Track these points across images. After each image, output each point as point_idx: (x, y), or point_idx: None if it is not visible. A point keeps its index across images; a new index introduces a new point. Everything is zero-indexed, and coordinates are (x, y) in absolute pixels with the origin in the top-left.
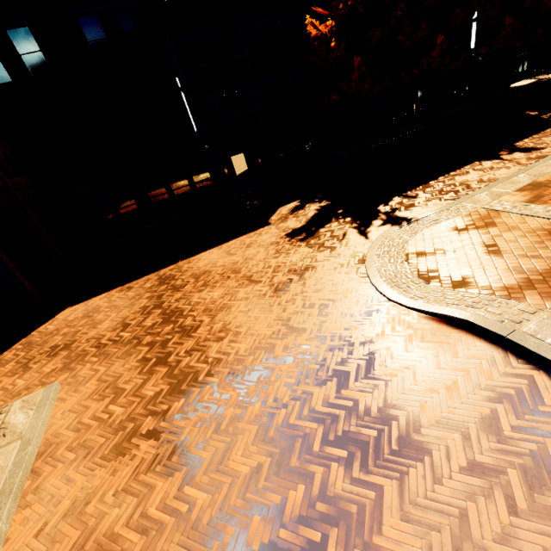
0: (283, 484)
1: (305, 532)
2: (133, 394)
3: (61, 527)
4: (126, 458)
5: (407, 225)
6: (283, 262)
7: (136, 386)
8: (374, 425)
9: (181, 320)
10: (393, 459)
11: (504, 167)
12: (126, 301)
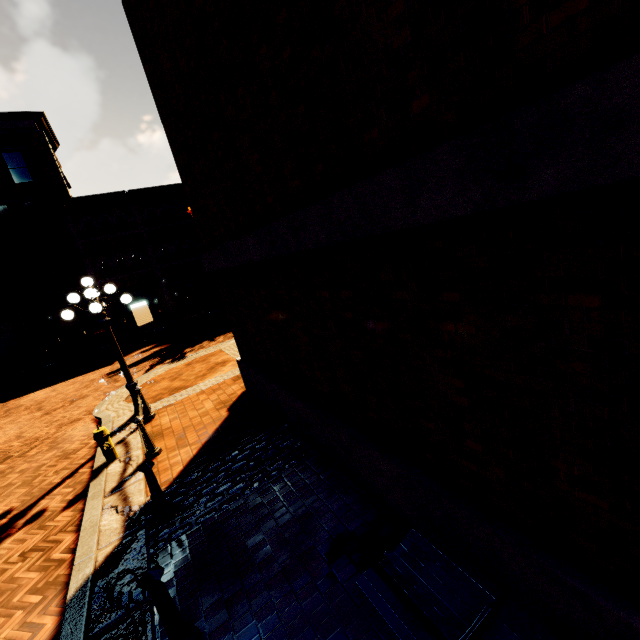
0: None
1: None
2: None
3: None
4: None
5: (176, 362)
6: (77, 394)
7: None
8: None
9: None
10: None
11: None
12: None
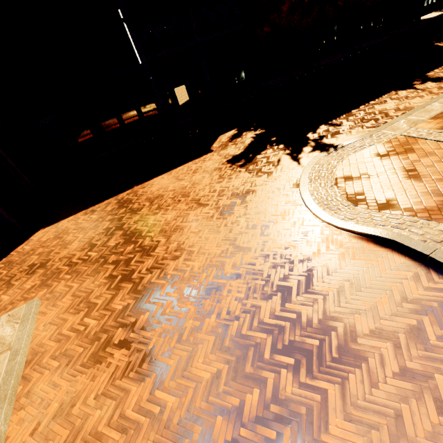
0: (240, 388)
1: (262, 431)
2: (104, 308)
3: (52, 426)
4: (102, 365)
5: (334, 151)
6: (226, 186)
7: (106, 300)
8: (316, 335)
9: (140, 241)
10: (335, 365)
11: (417, 96)
12: (91, 223)
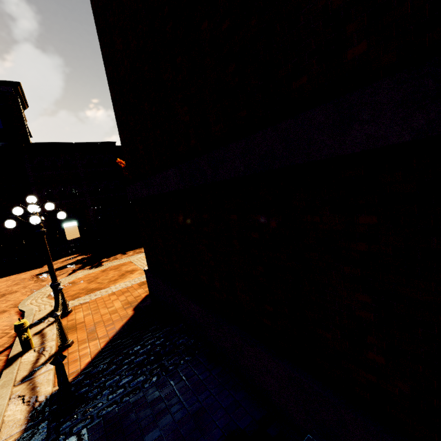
0: None
1: None
2: None
3: None
4: None
5: (94, 268)
6: (8, 289)
7: None
8: None
9: None
10: None
11: None
12: None
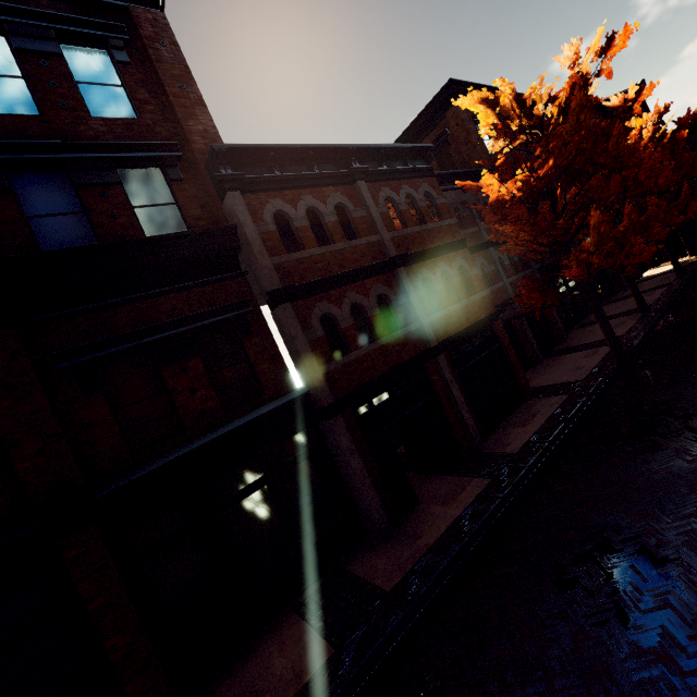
0: None
1: None
2: None
3: None
4: None
5: None
6: None
7: None
8: None
9: None
10: None
11: None
12: None
